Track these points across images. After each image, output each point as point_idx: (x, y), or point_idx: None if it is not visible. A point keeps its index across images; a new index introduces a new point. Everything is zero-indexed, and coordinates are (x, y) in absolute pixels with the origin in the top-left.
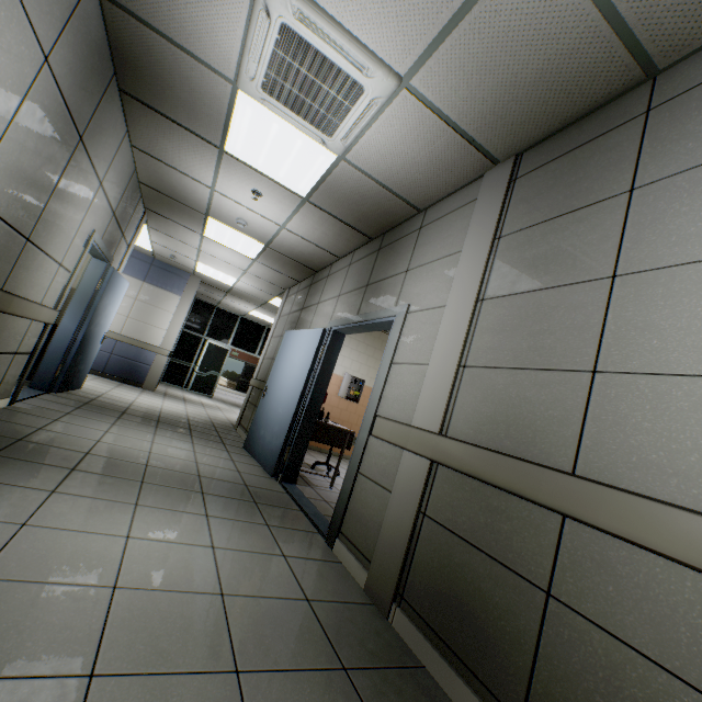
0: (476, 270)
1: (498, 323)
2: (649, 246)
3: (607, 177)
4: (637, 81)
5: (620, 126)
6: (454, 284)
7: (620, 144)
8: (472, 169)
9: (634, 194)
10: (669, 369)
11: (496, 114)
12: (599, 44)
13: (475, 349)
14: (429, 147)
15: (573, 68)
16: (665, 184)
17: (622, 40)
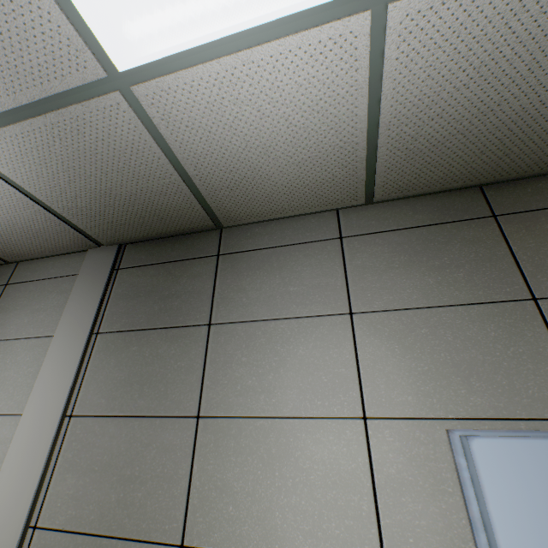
0: (67, 372)
1: (87, 456)
2: (224, 389)
3: (193, 302)
4: (211, 228)
5: (201, 258)
6: (37, 386)
7: (201, 275)
8: (73, 243)
9: (212, 329)
10: (243, 545)
11: (94, 210)
12: (183, 196)
13: (54, 496)
14: (10, 212)
15: (164, 203)
16: (232, 329)
17: (199, 200)
